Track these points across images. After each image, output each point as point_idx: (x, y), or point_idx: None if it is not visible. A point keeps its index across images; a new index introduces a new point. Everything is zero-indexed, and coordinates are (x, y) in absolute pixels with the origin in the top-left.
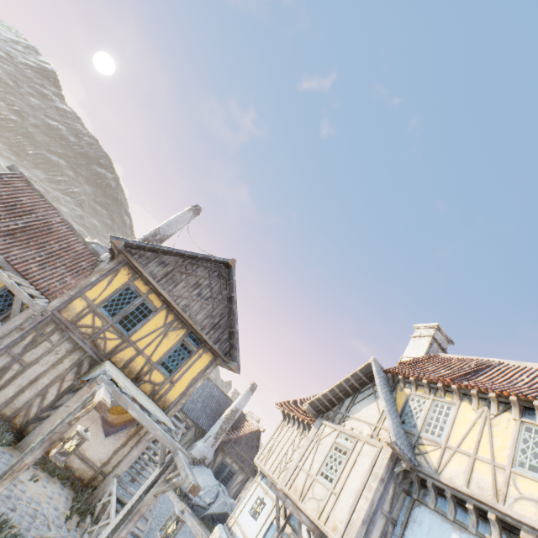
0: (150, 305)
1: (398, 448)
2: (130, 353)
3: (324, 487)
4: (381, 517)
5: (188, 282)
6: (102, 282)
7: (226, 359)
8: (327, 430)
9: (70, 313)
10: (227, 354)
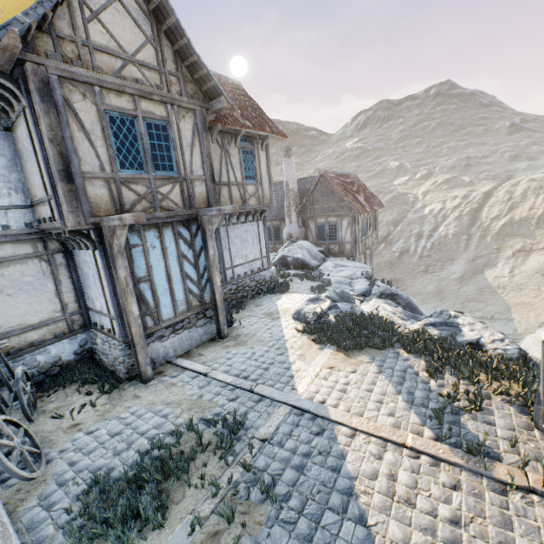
0: None
1: None
2: None
3: None
4: None
5: None
6: None
7: None
8: None
9: None
10: None
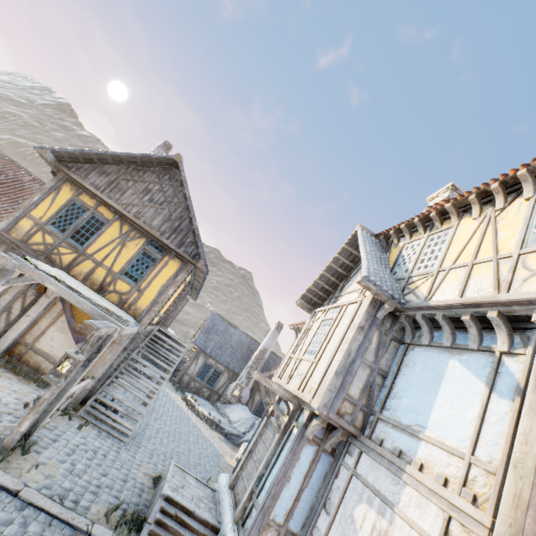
0: (101, 218)
1: (373, 285)
2: (89, 266)
3: (307, 362)
4: (362, 368)
5: (136, 188)
6: (45, 201)
7: (194, 262)
8: (318, 315)
9: (18, 233)
10: (195, 257)
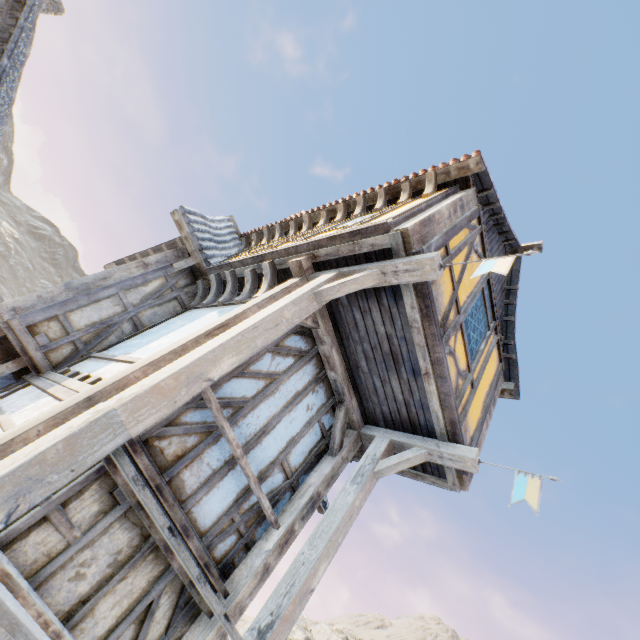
0: None
1: (187, 223)
2: None
3: None
4: (114, 302)
5: None
6: None
7: None
8: None
9: None
10: None
